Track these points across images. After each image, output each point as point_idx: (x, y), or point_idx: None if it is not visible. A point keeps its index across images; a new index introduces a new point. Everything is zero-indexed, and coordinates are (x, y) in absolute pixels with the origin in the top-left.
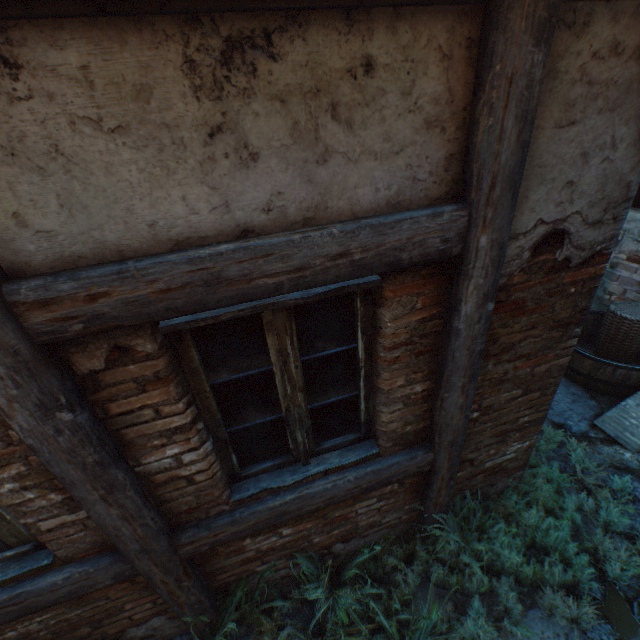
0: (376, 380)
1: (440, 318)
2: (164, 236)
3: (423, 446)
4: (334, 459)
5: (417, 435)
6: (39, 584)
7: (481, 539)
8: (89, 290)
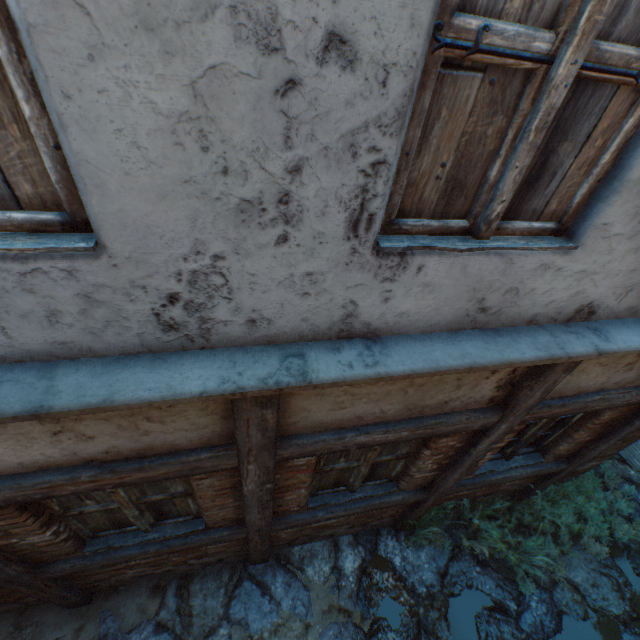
0: (572, 432)
1: (625, 415)
2: (577, 390)
3: (563, 461)
4: (521, 460)
5: (564, 455)
6: (391, 498)
7: (553, 506)
8: (548, 410)
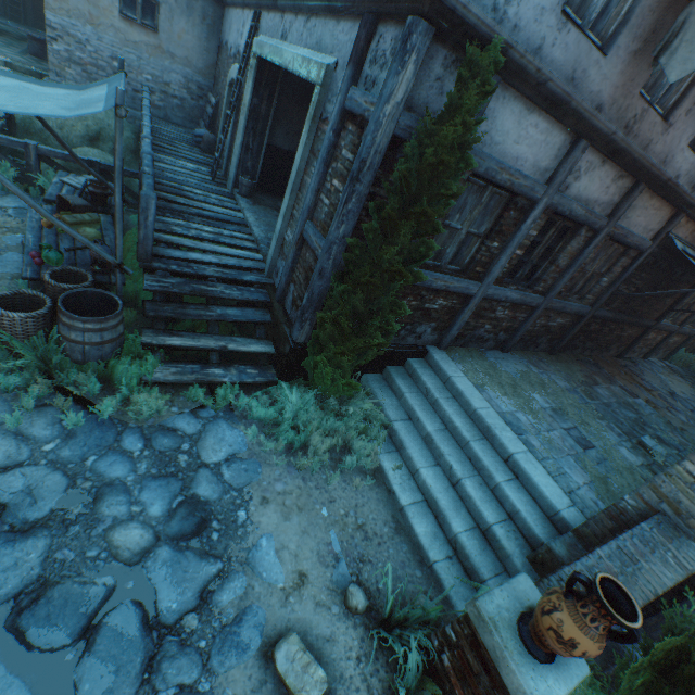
0: None
1: None
2: None
3: None
4: None
5: None
6: (693, 330)
7: None
8: None
